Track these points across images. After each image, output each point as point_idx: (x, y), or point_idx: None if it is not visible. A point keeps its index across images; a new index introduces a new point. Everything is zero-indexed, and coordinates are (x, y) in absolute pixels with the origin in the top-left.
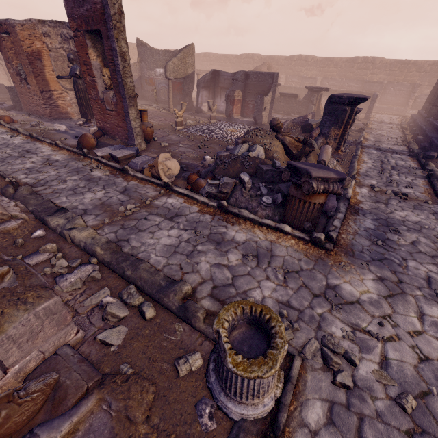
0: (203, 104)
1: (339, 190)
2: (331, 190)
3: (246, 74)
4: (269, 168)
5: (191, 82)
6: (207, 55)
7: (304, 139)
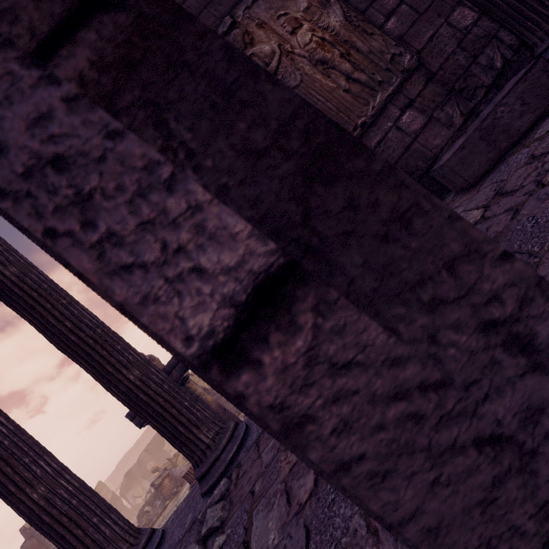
0: (136, 499)
1: (168, 472)
2: (165, 475)
3: (145, 450)
4: (156, 491)
5: (116, 500)
6: (123, 459)
7: (168, 460)
